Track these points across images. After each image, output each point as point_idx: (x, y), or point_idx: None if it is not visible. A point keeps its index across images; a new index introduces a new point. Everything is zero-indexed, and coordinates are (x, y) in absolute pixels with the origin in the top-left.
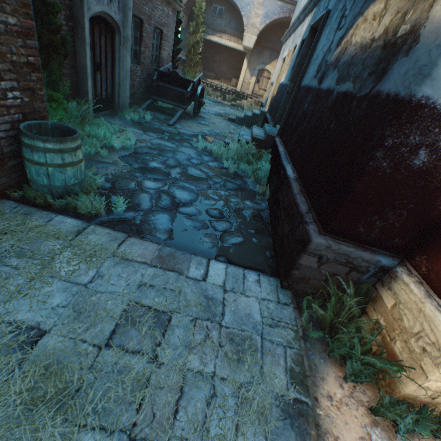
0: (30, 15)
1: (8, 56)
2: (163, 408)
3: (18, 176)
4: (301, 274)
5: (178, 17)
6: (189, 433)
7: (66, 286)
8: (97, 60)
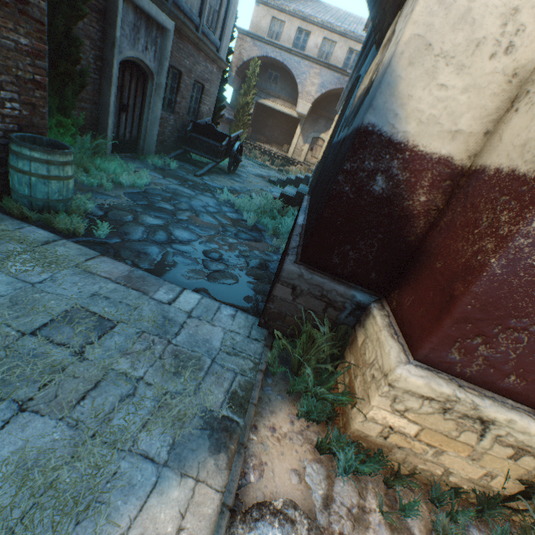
0: (44, 40)
1: (14, 70)
2: (69, 393)
3: (2, 185)
4: (277, 309)
5: (224, 76)
6: (87, 417)
7: (11, 281)
8: (124, 102)
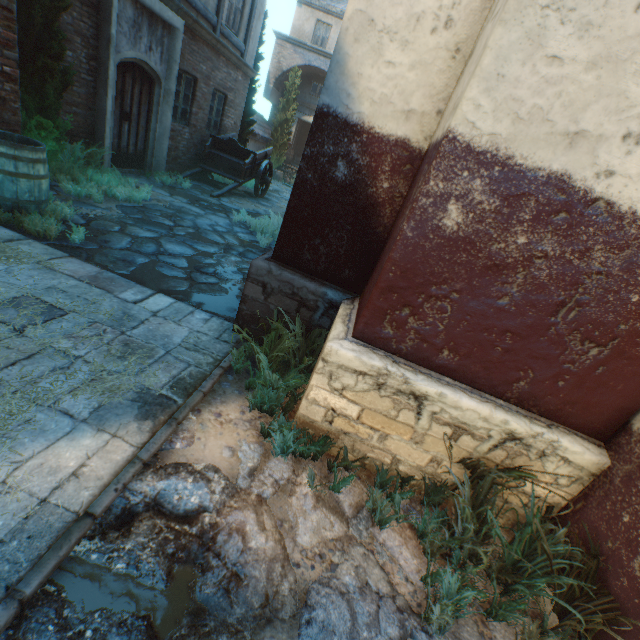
0: (13, 29)
1: None
2: None
3: None
4: (250, 311)
5: (252, 85)
6: (13, 378)
7: None
8: (126, 109)
